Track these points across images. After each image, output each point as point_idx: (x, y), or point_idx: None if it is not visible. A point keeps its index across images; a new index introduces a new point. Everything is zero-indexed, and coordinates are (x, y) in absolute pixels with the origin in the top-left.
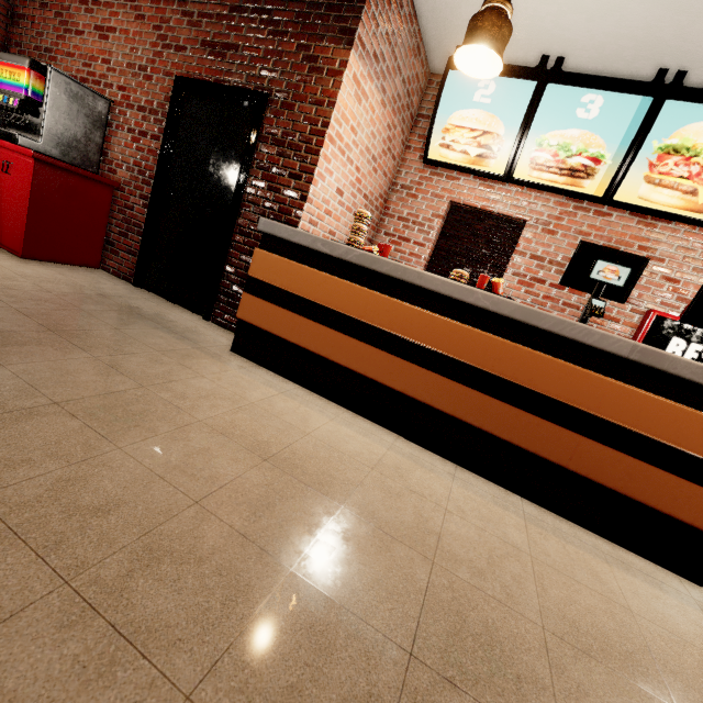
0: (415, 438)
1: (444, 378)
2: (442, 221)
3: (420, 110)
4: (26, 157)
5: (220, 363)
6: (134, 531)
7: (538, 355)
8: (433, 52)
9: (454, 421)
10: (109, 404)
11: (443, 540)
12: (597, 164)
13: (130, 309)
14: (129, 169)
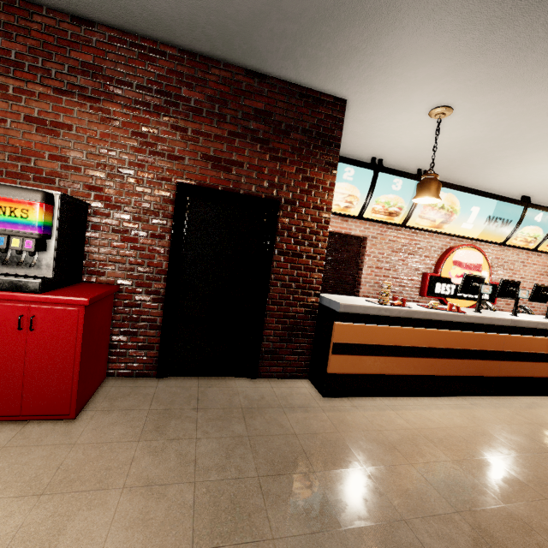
0: (442, 394)
1: (452, 359)
2: None
3: None
4: (67, 305)
5: (350, 412)
6: None
7: (483, 334)
8: None
9: (456, 377)
10: (447, 489)
11: (537, 440)
12: (401, 210)
13: (236, 407)
14: (124, 269)
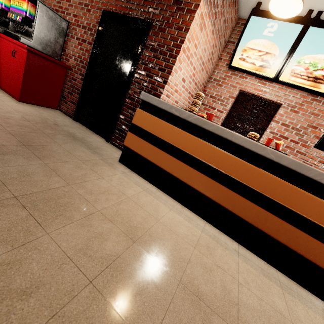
0: (216, 225)
1: (238, 195)
2: (234, 100)
3: (229, 38)
4: (23, 49)
5: (112, 169)
6: (45, 313)
7: (301, 191)
8: (242, 5)
9: (240, 219)
10: (47, 198)
11: (240, 311)
12: None
13: (69, 133)
14: (75, 59)
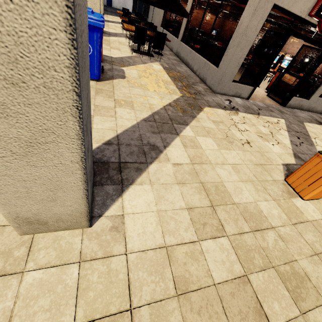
0: None
1: None
2: None
3: None
4: None
5: None
6: None
7: None
8: None
9: None
10: None
11: None
12: None
13: None
14: None
